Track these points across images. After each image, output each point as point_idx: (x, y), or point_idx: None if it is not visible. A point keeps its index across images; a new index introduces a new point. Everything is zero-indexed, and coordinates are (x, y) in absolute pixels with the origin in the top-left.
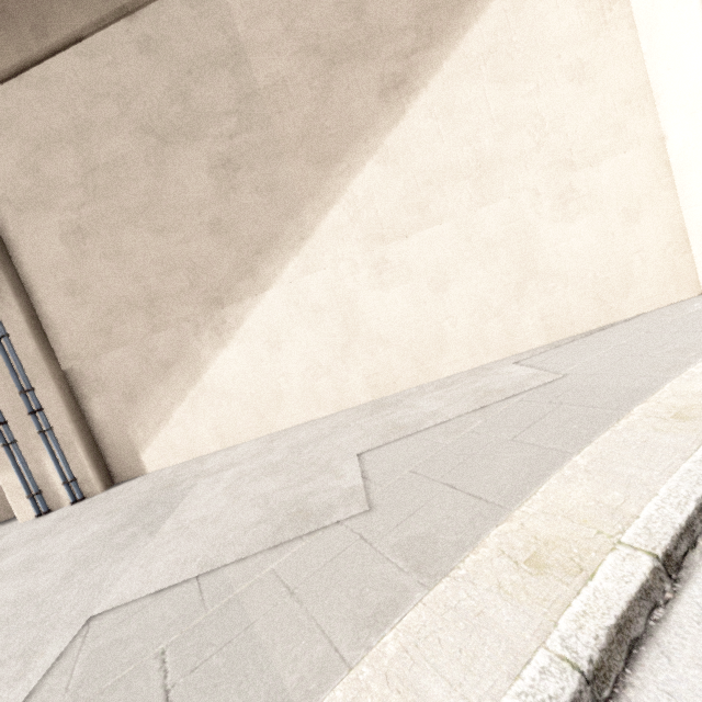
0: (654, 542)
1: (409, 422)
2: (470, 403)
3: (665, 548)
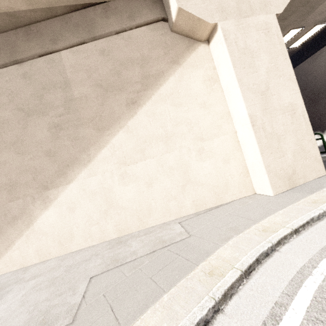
0: None
1: (122, 257)
2: (150, 247)
3: None
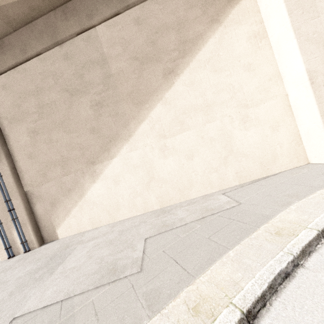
0: (244, 304)
1: (171, 223)
2: (198, 214)
3: (248, 308)
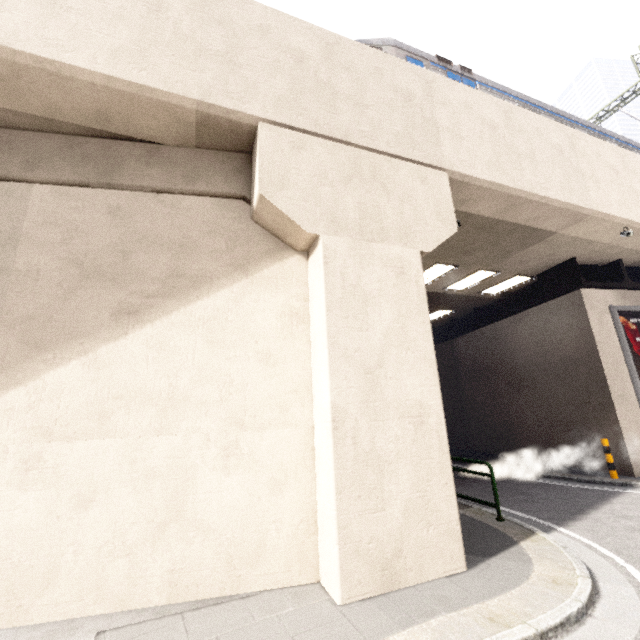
0: None
1: None
2: None
3: None
